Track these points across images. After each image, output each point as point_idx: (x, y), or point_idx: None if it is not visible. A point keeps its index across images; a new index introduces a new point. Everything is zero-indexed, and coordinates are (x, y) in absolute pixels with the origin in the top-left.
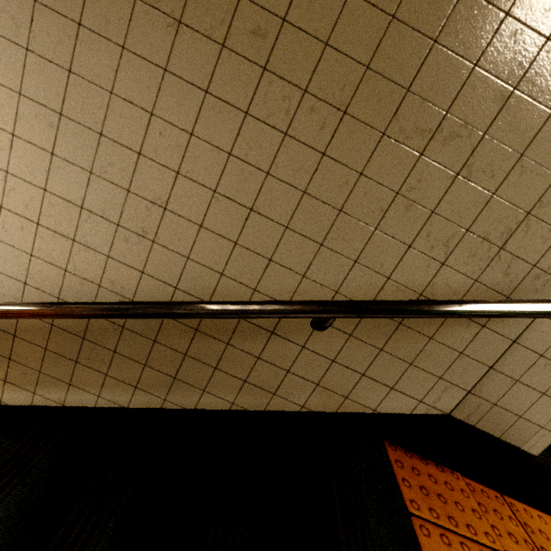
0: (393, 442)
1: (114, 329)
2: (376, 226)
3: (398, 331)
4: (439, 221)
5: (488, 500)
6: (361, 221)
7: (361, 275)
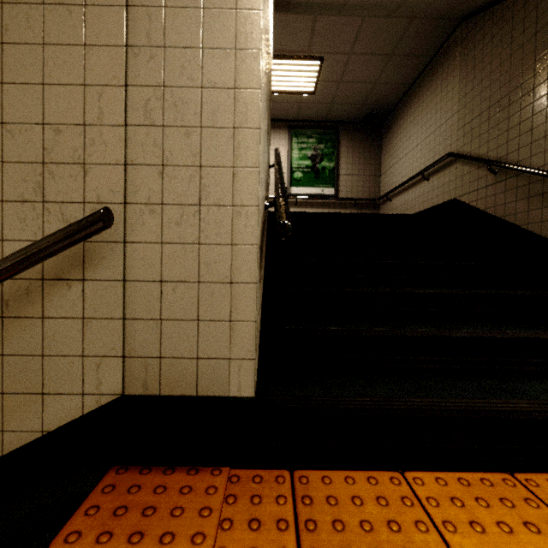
0: (129, 464)
1: None
2: None
3: (6, 327)
4: None
5: (255, 486)
6: None
7: None
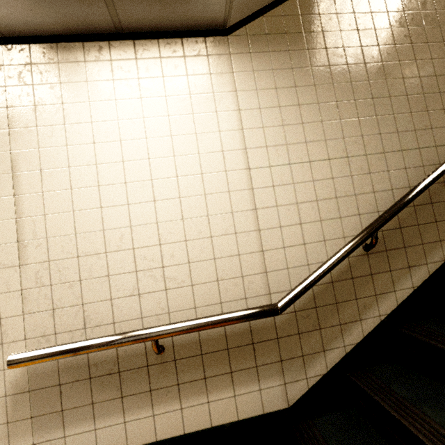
0: None
1: (440, 187)
2: None
3: None
4: None
5: None
6: None
7: None
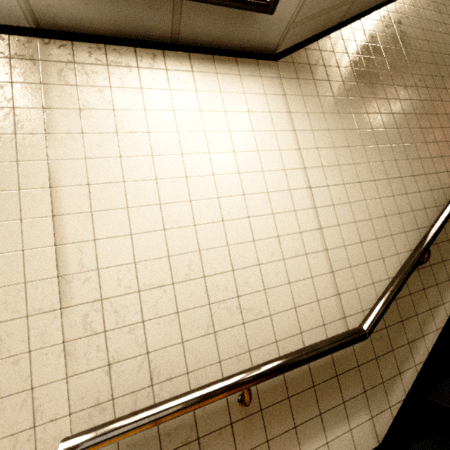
0: None
1: None
2: None
3: None
4: None
5: None
6: None
7: None
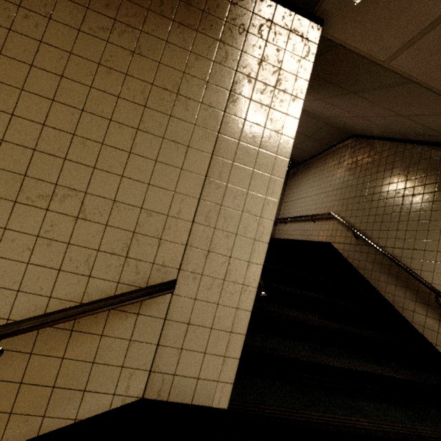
0: None
1: None
2: (28, 261)
3: (73, 337)
4: (76, 248)
5: None
6: (14, 260)
7: (26, 300)
